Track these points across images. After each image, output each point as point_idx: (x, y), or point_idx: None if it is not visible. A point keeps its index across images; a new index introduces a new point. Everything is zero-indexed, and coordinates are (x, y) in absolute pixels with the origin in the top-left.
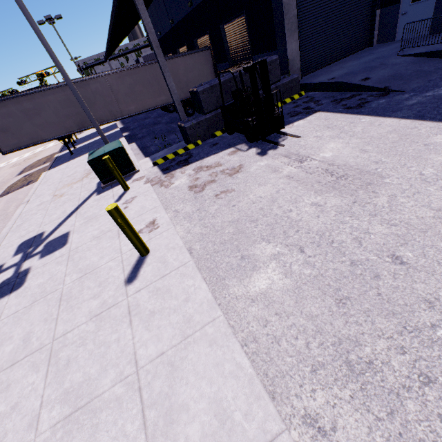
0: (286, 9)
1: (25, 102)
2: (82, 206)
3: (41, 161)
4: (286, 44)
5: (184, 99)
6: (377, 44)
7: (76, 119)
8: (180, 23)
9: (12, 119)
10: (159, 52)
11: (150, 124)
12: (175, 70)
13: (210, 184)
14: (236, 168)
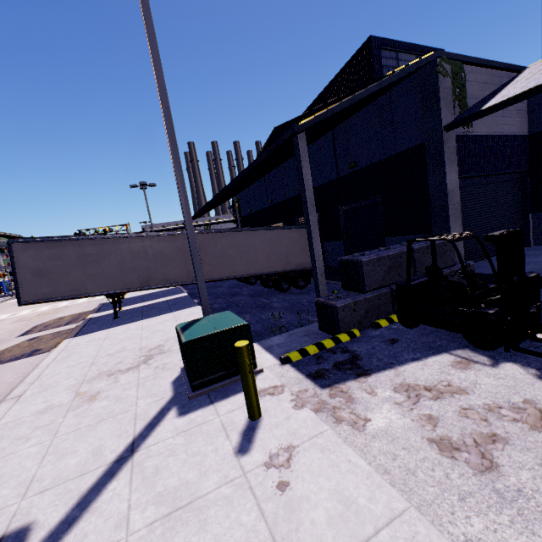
0: (450, 195)
1: (89, 246)
2: (145, 442)
3: (63, 320)
4: (450, 228)
5: (281, 271)
6: (534, 245)
7: (143, 274)
8: (281, 203)
9: (60, 262)
10: (312, 210)
11: (226, 294)
12: (276, 241)
13: (498, 445)
14: (525, 407)
